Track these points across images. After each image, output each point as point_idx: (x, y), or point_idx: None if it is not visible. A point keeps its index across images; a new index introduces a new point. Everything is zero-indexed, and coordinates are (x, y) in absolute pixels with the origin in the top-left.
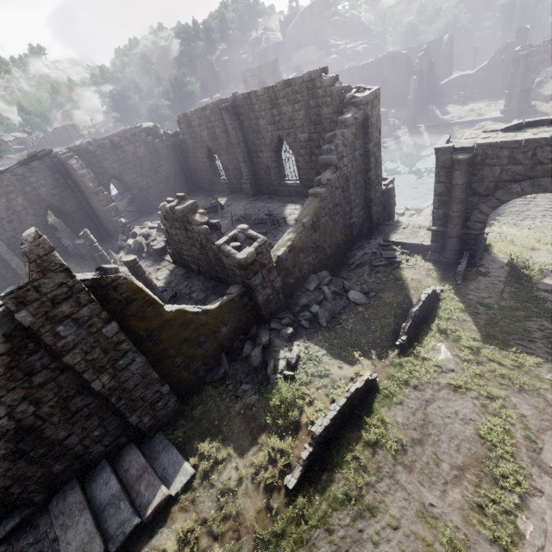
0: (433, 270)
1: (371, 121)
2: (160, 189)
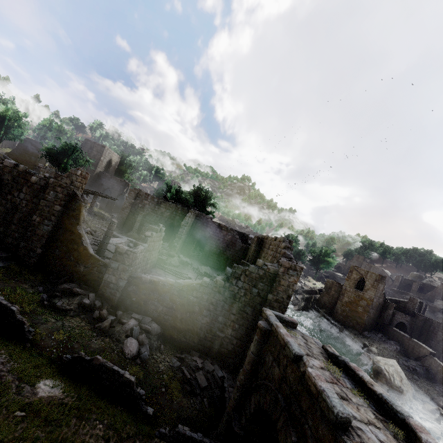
0: (194, 427)
1: (280, 280)
2: (219, 259)
